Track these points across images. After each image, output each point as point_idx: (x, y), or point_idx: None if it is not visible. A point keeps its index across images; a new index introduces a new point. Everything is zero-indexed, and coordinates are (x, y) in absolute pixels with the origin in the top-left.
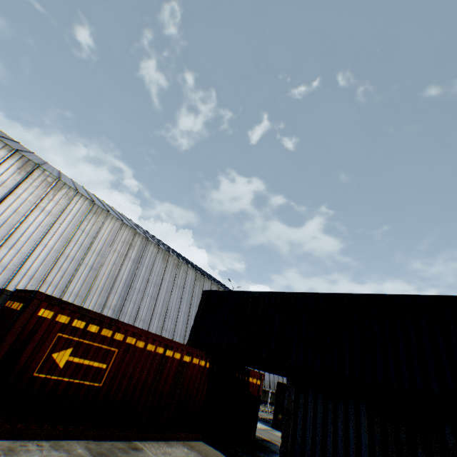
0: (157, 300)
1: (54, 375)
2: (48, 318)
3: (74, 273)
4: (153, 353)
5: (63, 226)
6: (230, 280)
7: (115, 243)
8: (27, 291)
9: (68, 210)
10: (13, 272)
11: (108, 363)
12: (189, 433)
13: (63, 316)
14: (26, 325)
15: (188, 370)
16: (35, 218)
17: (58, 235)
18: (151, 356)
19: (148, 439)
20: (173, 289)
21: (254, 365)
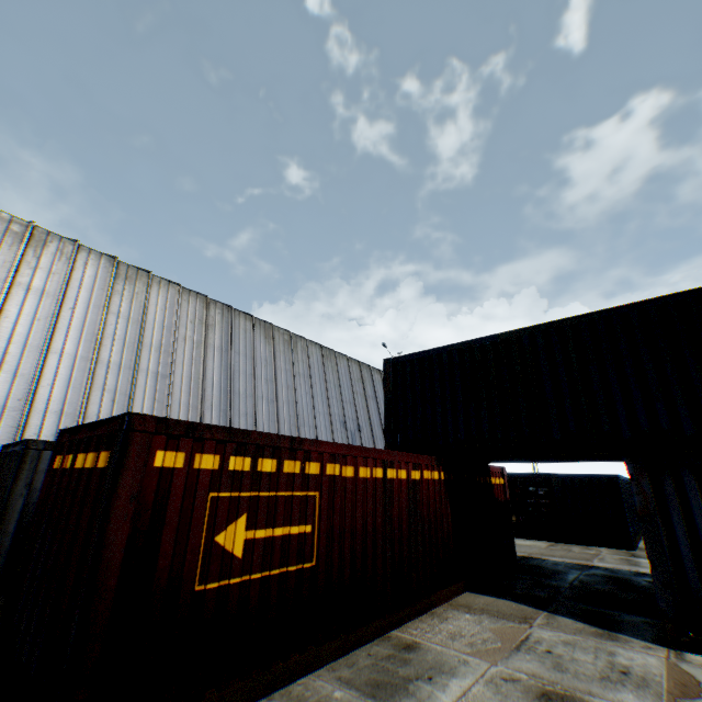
0: (278, 403)
1: (232, 577)
2: (177, 467)
3: (131, 390)
4: (371, 481)
5: (77, 312)
6: (385, 346)
7: (180, 325)
8: (97, 425)
9: (76, 281)
10: (22, 412)
11: (312, 521)
12: (449, 588)
13: (205, 457)
14: (139, 497)
15: (423, 494)
16: (19, 307)
17: (76, 330)
18: (369, 488)
19: (405, 621)
20: (296, 381)
21: (506, 459)
